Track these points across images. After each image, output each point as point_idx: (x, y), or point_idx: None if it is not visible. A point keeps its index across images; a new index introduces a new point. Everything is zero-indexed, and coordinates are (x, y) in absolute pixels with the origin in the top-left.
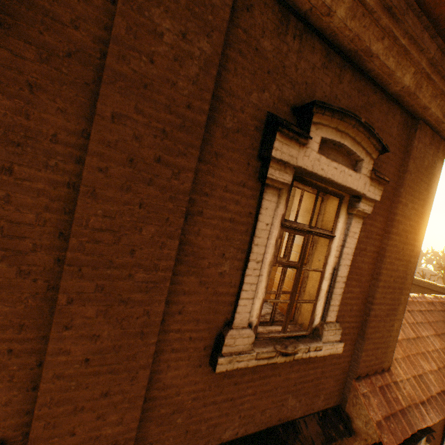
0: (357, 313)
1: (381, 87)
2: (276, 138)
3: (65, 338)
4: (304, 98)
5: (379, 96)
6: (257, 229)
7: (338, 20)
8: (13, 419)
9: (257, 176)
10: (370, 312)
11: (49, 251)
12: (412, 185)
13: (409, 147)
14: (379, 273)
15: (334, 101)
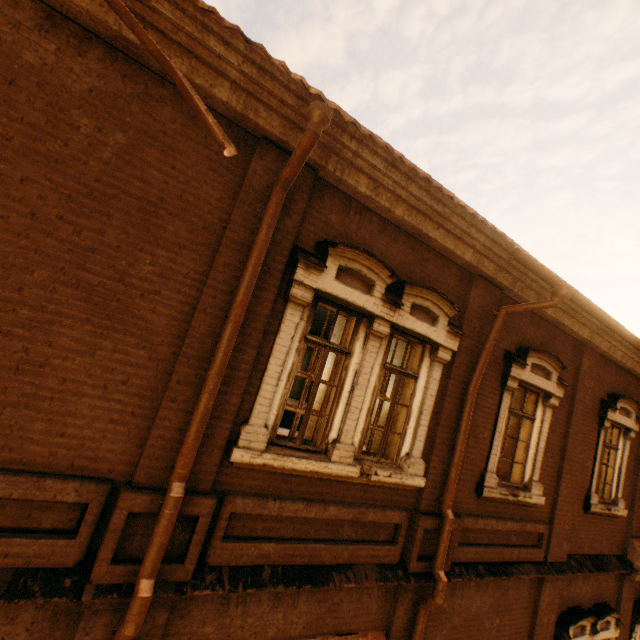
0: (627, 494)
1: (633, 375)
2: (607, 410)
3: (562, 486)
4: (609, 388)
5: (632, 378)
6: (598, 446)
7: (626, 365)
8: (546, 514)
9: (596, 423)
10: (635, 494)
11: (557, 455)
12: None
13: None
14: (637, 471)
15: (617, 386)
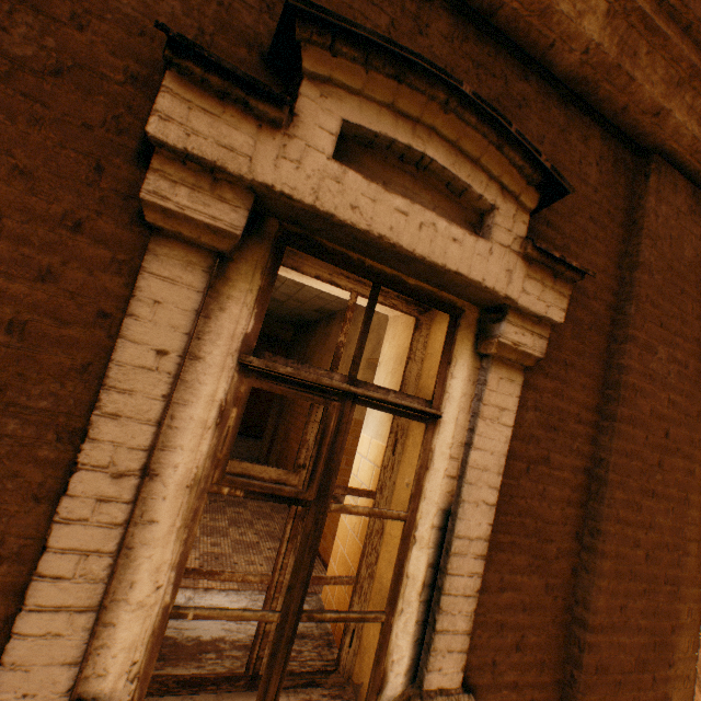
0: (542, 655)
1: (538, 66)
2: (164, 85)
3: None
4: None
5: (538, 89)
6: (117, 362)
7: None
8: None
9: (136, 210)
10: (585, 655)
11: None
12: (660, 302)
13: (636, 213)
14: (597, 532)
15: None
